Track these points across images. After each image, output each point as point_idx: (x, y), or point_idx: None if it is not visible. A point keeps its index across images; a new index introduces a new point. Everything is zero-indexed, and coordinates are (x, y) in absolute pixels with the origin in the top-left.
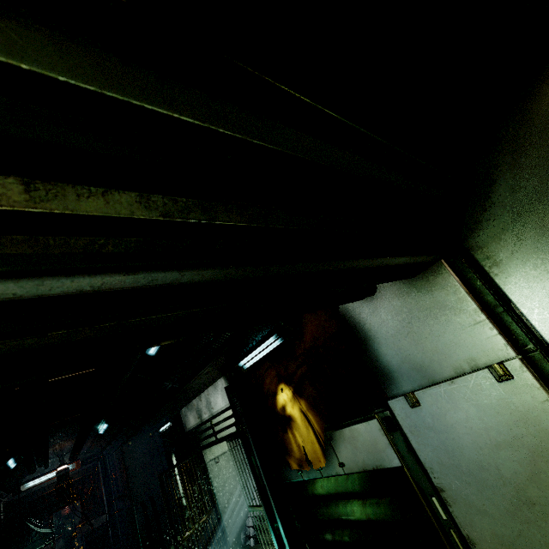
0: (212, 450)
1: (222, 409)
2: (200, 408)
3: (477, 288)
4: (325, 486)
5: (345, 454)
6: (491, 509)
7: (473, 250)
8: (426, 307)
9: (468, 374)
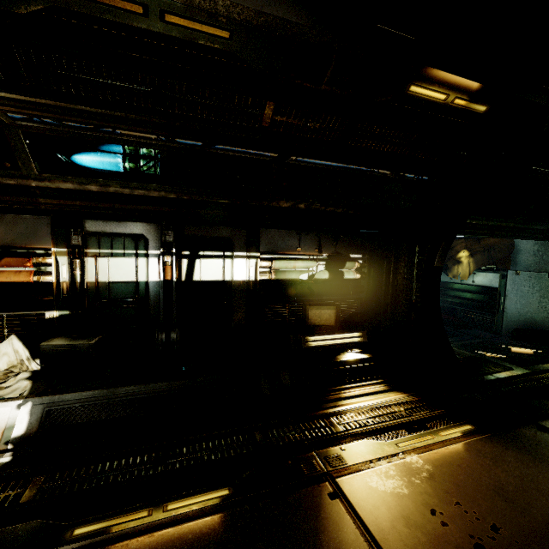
0: None
1: None
2: None
3: None
4: (459, 286)
5: (477, 279)
6: (518, 302)
7: None
8: (545, 251)
9: (541, 273)
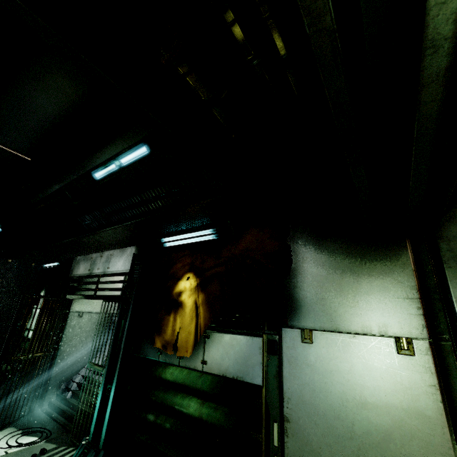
0: (81, 304)
1: (117, 272)
2: (96, 263)
3: (425, 271)
4: (175, 374)
5: (213, 355)
6: (326, 454)
7: (442, 239)
8: (368, 267)
9: (374, 336)
